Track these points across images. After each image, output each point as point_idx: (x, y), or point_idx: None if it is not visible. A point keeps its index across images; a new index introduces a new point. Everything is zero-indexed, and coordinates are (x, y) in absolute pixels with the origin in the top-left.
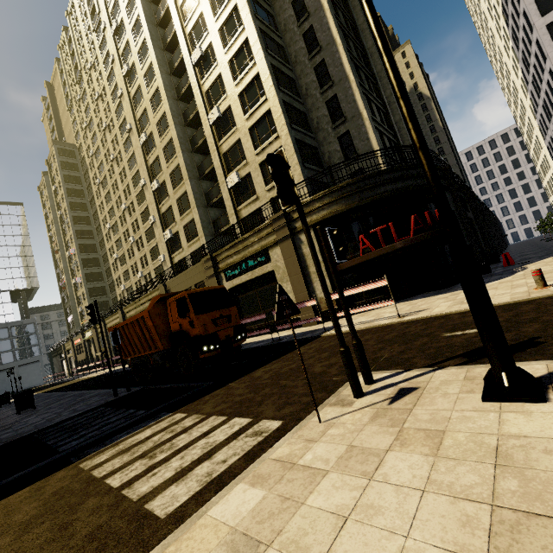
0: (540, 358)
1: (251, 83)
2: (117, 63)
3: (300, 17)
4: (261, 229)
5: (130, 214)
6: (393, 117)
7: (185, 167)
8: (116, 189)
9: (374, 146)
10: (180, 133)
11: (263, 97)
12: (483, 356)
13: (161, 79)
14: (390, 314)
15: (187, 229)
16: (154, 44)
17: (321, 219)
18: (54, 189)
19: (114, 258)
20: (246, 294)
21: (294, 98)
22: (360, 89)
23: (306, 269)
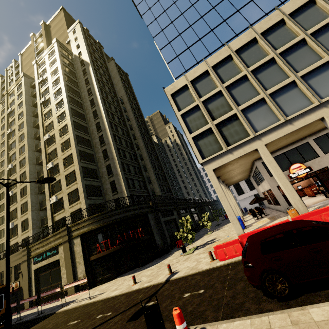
0: None
1: (69, 155)
2: (6, 126)
3: (99, 130)
4: (56, 234)
5: None
6: (148, 165)
7: (29, 187)
8: None
9: (124, 189)
10: (31, 169)
11: (73, 163)
12: None
13: (27, 141)
14: (96, 293)
15: (24, 223)
16: (28, 125)
17: (84, 232)
18: None
19: None
20: (44, 273)
21: (90, 164)
22: (120, 163)
23: (74, 259)
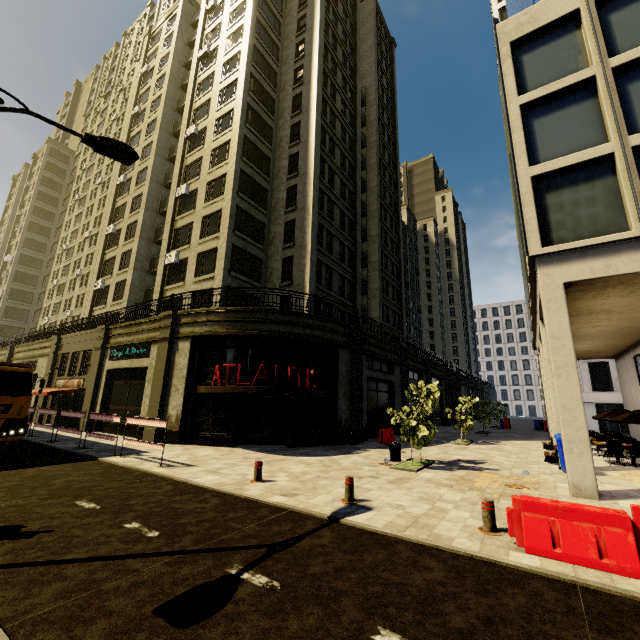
0: None
1: (220, 178)
2: (133, 101)
3: (294, 140)
4: (155, 320)
5: (91, 245)
6: (372, 256)
7: (141, 225)
8: (89, 213)
9: (306, 280)
10: (153, 191)
11: (223, 195)
12: None
13: (157, 135)
14: (180, 459)
15: (119, 287)
16: (167, 102)
17: (200, 334)
18: (27, 186)
19: (53, 284)
20: (121, 381)
21: (256, 207)
22: (316, 224)
23: (171, 378)
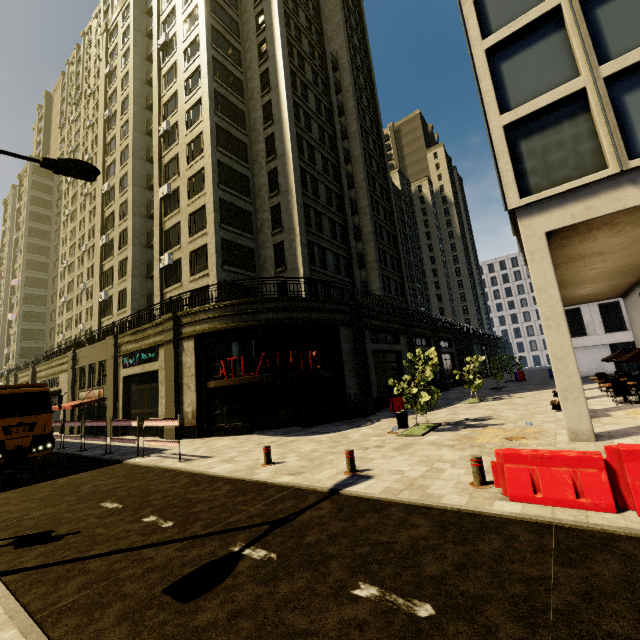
0: (7, 558)
1: (199, 172)
2: (102, 105)
3: (268, 121)
4: (158, 324)
5: (90, 258)
6: (365, 228)
7: (131, 231)
8: (82, 226)
9: (299, 263)
10: (137, 195)
11: (204, 190)
12: (18, 543)
13: (132, 137)
14: (198, 452)
15: (122, 296)
16: (135, 101)
17: (202, 332)
18: (18, 208)
19: (61, 301)
20: (137, 386)
21: (239, 197)
22: (302, 205)
23: (181, 378)
